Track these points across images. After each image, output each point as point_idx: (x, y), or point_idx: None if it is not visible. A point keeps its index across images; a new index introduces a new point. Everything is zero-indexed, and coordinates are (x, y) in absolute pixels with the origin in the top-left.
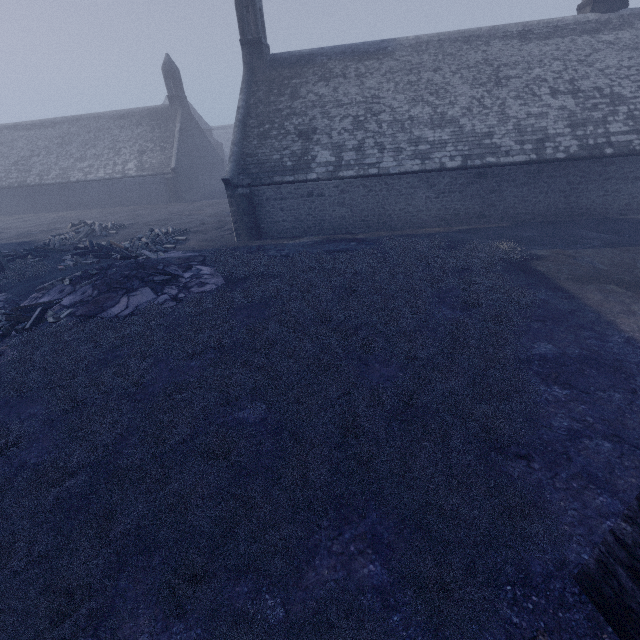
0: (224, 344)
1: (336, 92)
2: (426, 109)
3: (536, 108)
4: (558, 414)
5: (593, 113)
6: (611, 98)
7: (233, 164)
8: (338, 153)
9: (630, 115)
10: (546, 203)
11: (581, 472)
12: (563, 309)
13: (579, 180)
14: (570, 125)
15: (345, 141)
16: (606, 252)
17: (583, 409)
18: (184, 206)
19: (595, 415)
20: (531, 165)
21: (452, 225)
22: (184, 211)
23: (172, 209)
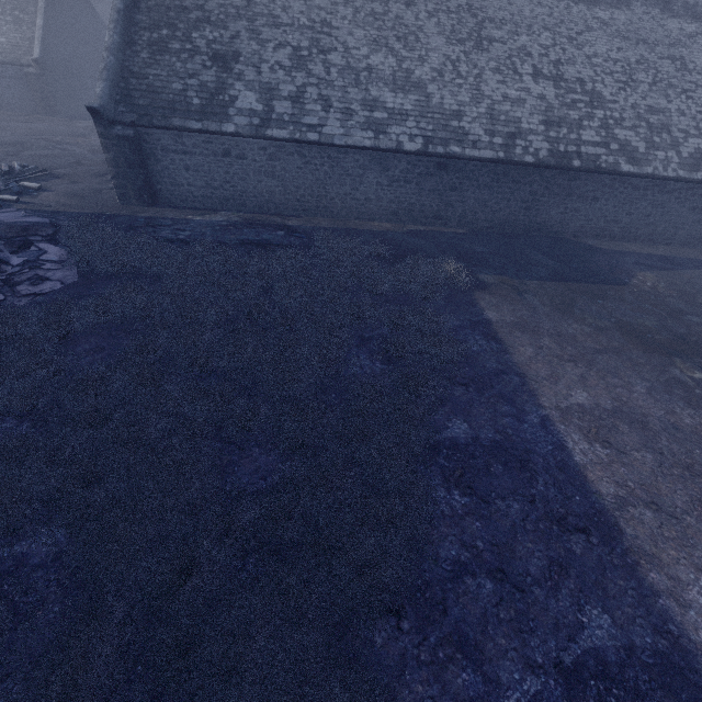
0: (37, 403)
1: (272, 1)
2: (389, 60)
3: (514, 90)
4: (449, 537)
5: (570, 112)
6: (591, 97)
7: (107, 84)
8: (268, 99)
9: (605, 123)
10: (506, 212)
11: (453, 633)
12: (491, 369)
13: (543, 191)
14: (545, 122)
15: (279, 83)
16: (550, 287)
17: (477, 528)
18: (57, 124)
19: (487, 537)
20: (498, 164)
21: (405, 222)
22: (54, 134)
23: (36, 126)
